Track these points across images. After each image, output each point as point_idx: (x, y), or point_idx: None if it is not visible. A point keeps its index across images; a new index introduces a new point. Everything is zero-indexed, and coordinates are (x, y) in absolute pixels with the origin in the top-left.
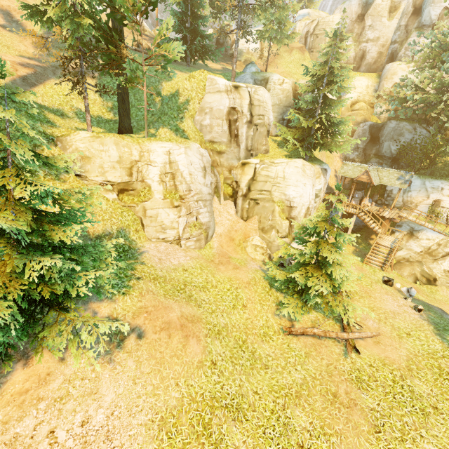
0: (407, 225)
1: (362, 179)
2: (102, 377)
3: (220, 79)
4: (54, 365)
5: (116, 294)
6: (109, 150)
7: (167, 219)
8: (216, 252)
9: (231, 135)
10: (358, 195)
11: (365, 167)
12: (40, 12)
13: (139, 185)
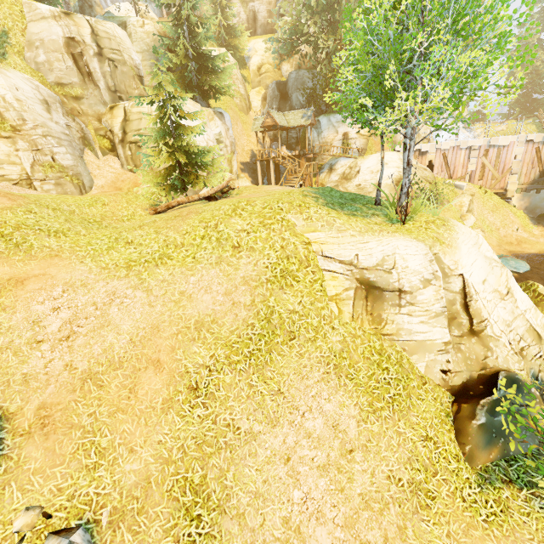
0: (327, 164)
1: (268, 124)
2: None
3: (41, 4)
4: None
5: None
6: None
7: None
8: None
9: (82, 73)
10: (275, 146)
11: None
12: None
13: None
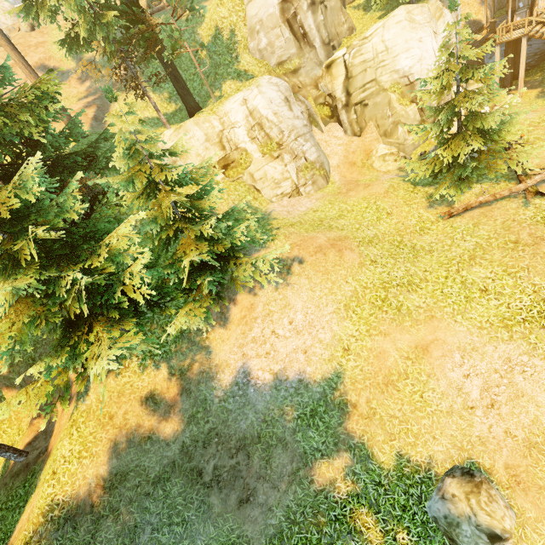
0: None
1: None
2: (288, 295)
3: None
4: (252, 299)
5: (267, 243)
6: (195, 134)
7: (276, 174)
8: (340, 184)
9: (297, 39)
10: (523, 2)
11: None
12: (73, 40)
13: (235, 154)
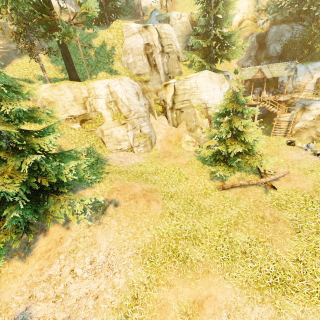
0: (299, 103)
1: (257, 77)
2: (97, 233)
3: (132, 24)
4: (63, 232)
5: (94, 183)
6: (65, 93)
7: (119, 135)
8: (160, 151)
9: (151, 65)
10: (257, 91)
11: (258, 67)
12: None
13: (93, 115)
